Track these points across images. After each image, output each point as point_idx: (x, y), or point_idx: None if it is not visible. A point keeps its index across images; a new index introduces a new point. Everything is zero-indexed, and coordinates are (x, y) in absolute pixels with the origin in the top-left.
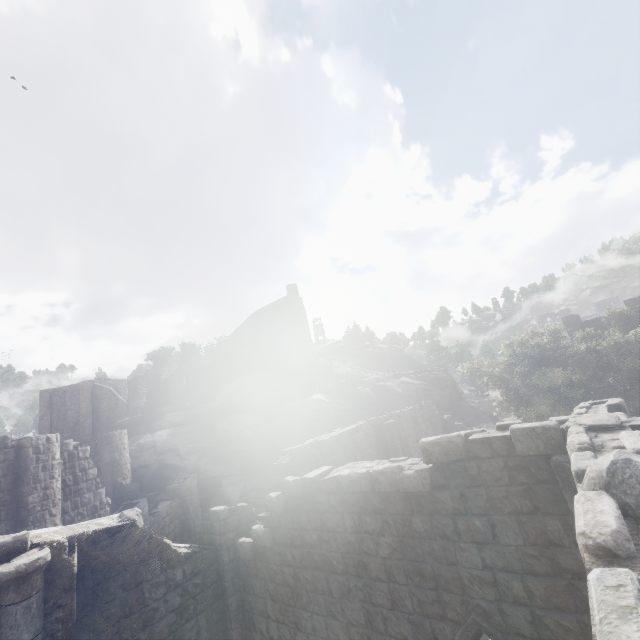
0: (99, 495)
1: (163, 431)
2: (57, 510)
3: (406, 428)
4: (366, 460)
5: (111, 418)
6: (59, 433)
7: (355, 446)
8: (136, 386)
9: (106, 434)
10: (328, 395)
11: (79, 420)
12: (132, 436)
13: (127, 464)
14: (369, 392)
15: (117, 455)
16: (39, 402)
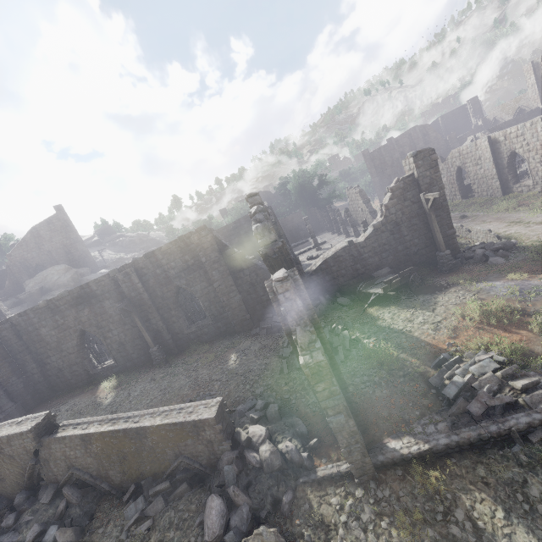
0: None
1: None
2: None
3: None
4: None
5: None
6: None
7: None
8: None
9: None
10: (108, 269)
11: None
12: None
13: None
14: None
15: None
16: None
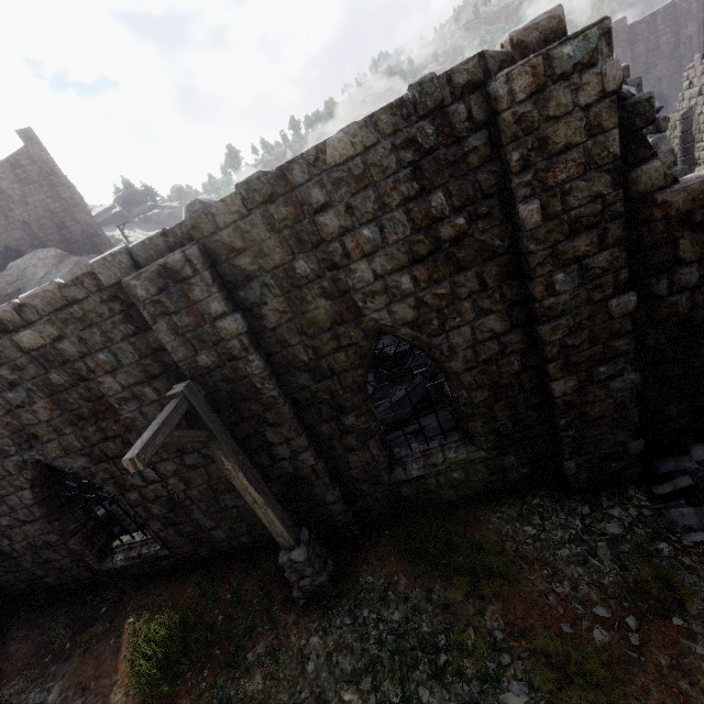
0: None
1: None
2: None
3: None
4: None
5: None
6: None
7: None
8: None
9: None
10: None
11: None
12: None
13: None
14: None
15: None
16: None
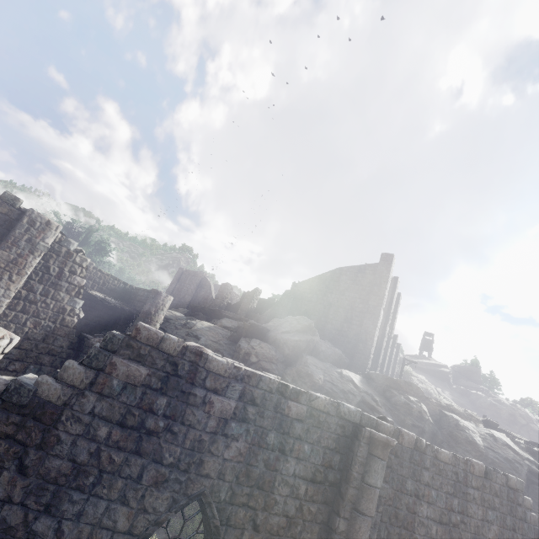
0: (74, 303)
1: (207, 323)
2: (19, 279)
3: (426, 480)
4: (287, 456)
5: (200, 304)
6: (173, 298)
7: (276, 416)
8: (224, 289)
9: (156, 290)
10: (366, 382)
11: (186, 296)
12: (191, 316)
13: (158, 323)
14: (424, 411)
15: (153, 310)
16: (176, 274)
